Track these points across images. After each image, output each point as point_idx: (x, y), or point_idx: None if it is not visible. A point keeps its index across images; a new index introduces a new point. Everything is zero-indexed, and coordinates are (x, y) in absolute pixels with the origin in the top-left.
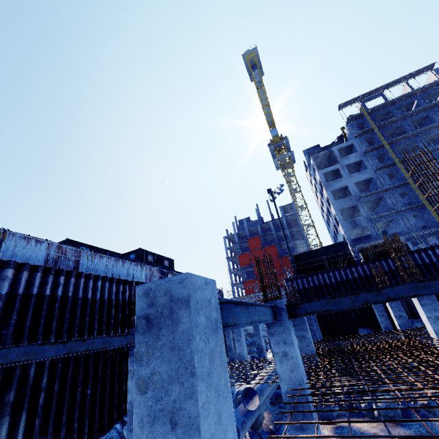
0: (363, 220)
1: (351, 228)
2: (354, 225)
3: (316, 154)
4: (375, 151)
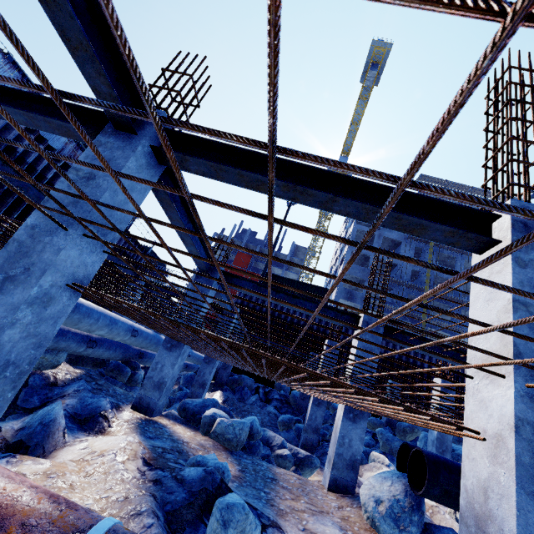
0: (360, 298)
1: (344, 298)
2: (349, 297)
3: None
4: (419, 241)
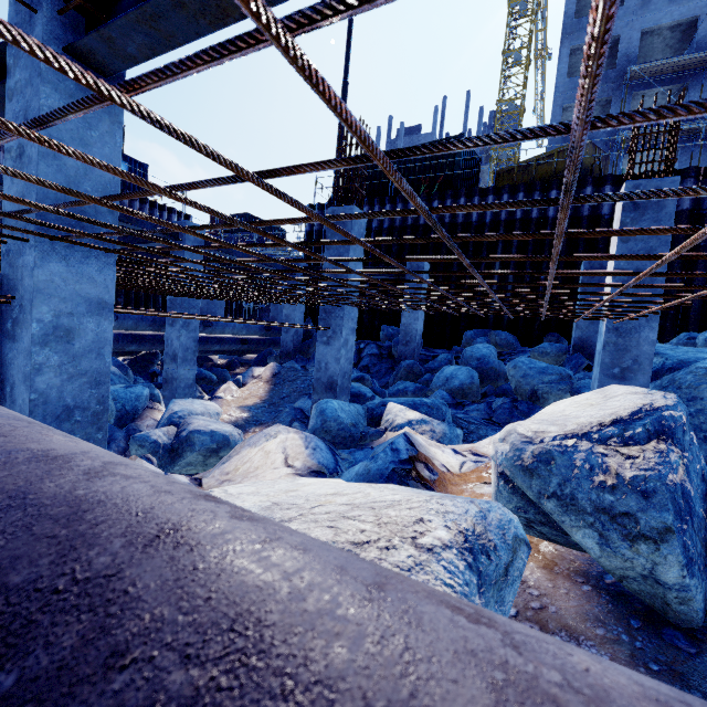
0: (603, 142)
1: None
2: None
3: None
4: None
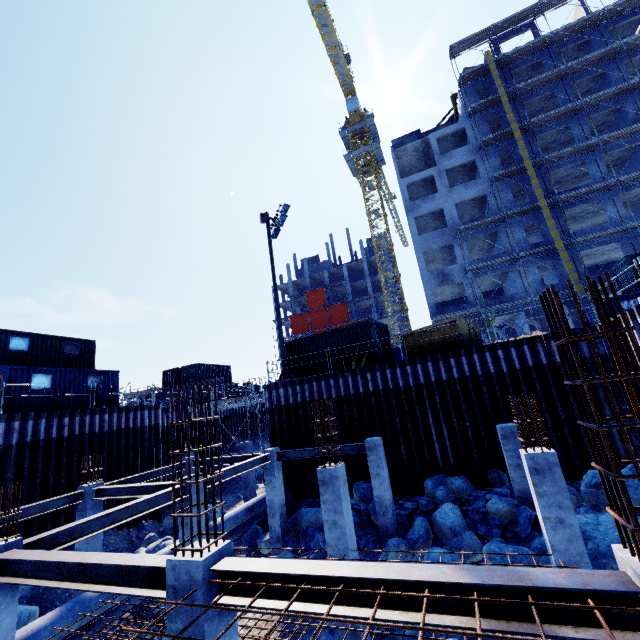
0: (458, 272)
1: (437, 285)
2: (443, 280)
3: (401, 147)
4: (496, 143)
